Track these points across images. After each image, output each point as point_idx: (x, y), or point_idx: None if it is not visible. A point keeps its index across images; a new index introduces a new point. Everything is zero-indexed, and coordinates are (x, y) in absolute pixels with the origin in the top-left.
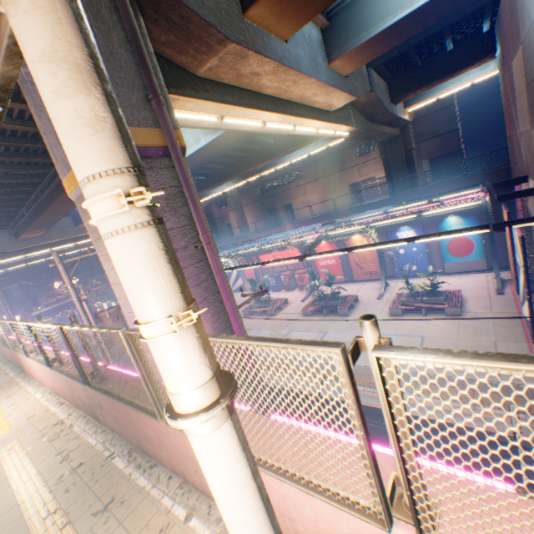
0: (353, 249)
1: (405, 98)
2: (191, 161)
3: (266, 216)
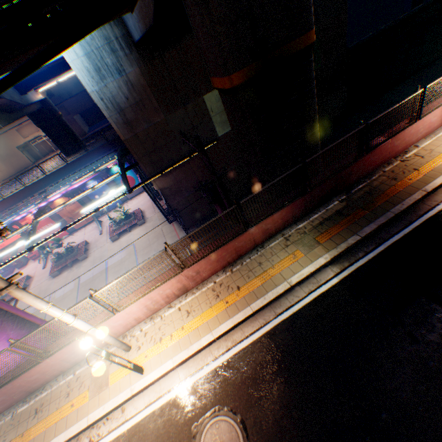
0: (67, 228)
1: (33, 89)
2: None
3: None
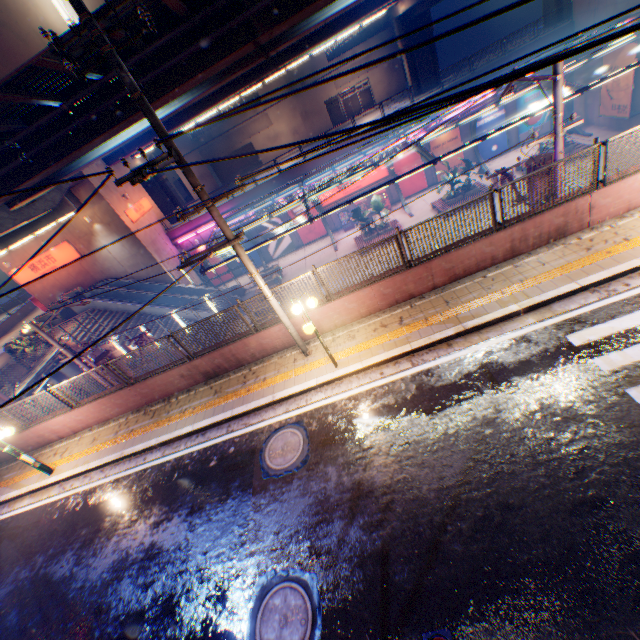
0: None
1: None
2: (360, 1)
3: (213, 172)
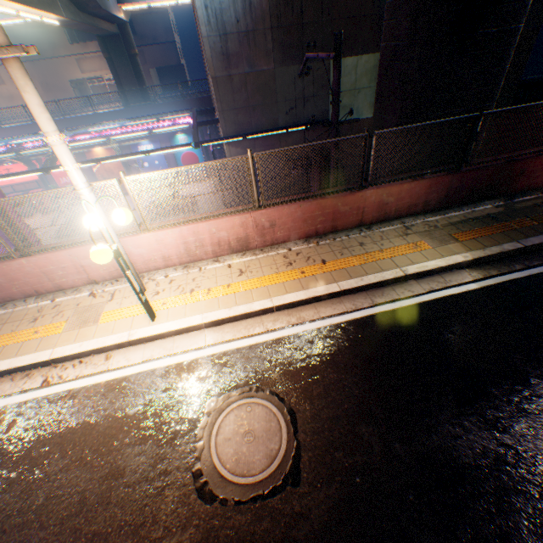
0: (102, 160)
1: None
2: None
3: None
